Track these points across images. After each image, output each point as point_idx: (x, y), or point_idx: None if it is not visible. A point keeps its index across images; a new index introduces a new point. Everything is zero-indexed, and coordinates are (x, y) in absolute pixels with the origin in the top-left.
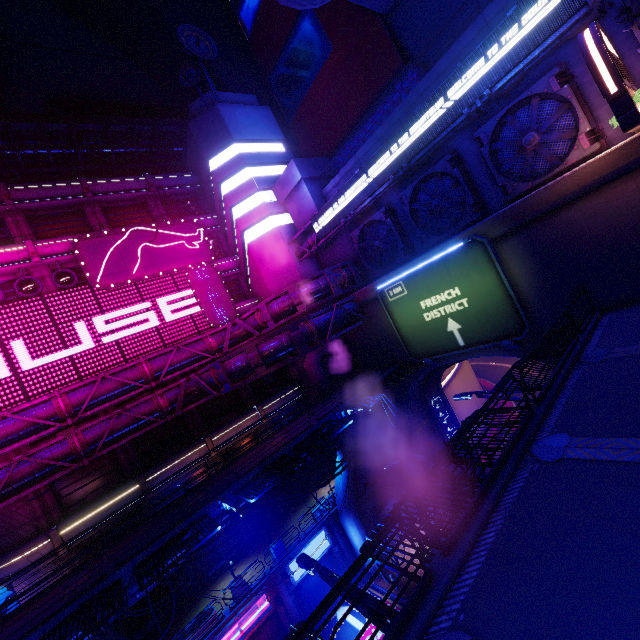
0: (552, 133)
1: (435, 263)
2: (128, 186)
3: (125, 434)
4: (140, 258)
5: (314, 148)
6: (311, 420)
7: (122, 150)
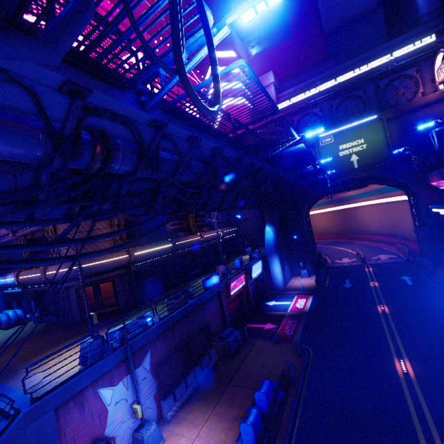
0: (408, 90)
1: (355, 127)
2: None
3: None
4: None
5: None
6: None
7: None
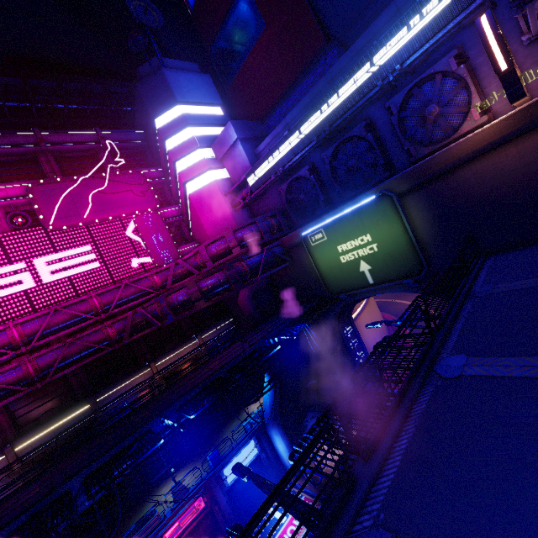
0: (450, 106)
1: (351, 213)
2: (80, 138)
3: (76, 360)
4: (91, 203)
5: (248, 113)
6: (244, 347)
7: (75, 106)
